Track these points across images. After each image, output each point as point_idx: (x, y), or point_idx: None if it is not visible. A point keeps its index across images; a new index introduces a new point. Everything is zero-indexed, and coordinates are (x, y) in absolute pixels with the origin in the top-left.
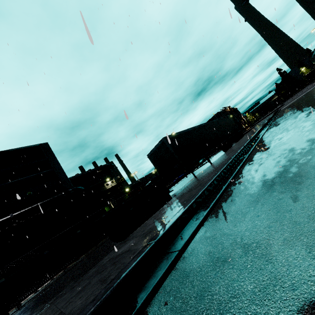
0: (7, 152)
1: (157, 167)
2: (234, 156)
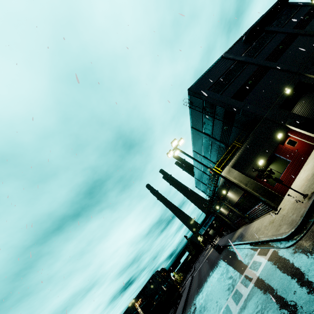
0: None
1: None
2: (185, 299)
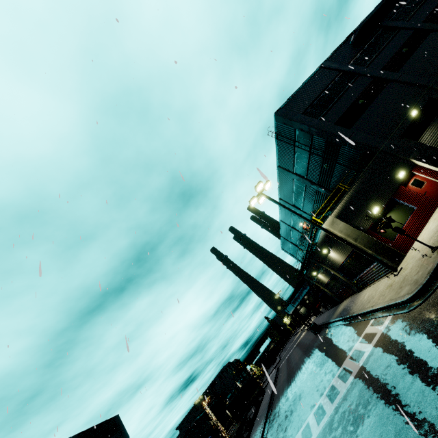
0: (98, 426)
1: (233, 414)
2: (271, 393)
